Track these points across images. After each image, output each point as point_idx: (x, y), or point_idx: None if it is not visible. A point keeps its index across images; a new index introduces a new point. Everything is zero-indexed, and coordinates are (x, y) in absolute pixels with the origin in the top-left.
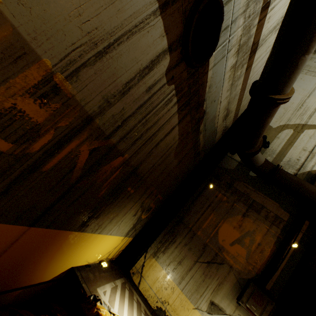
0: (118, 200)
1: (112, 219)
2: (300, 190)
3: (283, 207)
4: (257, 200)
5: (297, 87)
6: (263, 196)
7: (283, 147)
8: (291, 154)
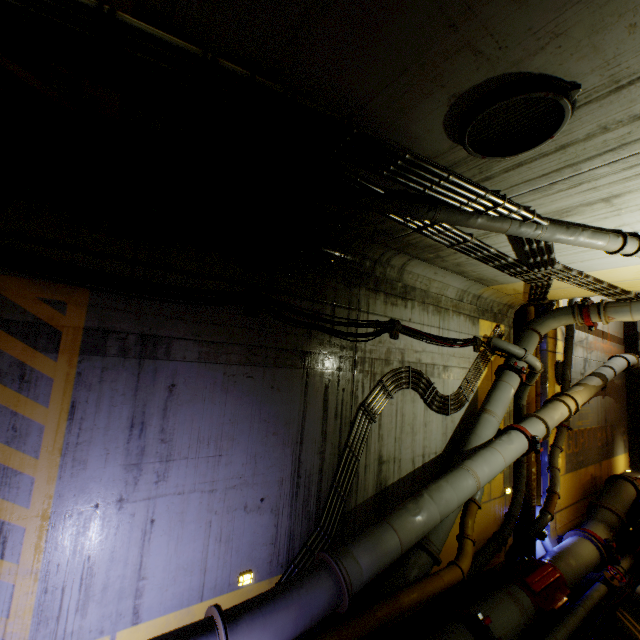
0: (613, 439)
1: (616, 447)
2: None
3: None
4: None
5: None
6: None
7: None
8: None
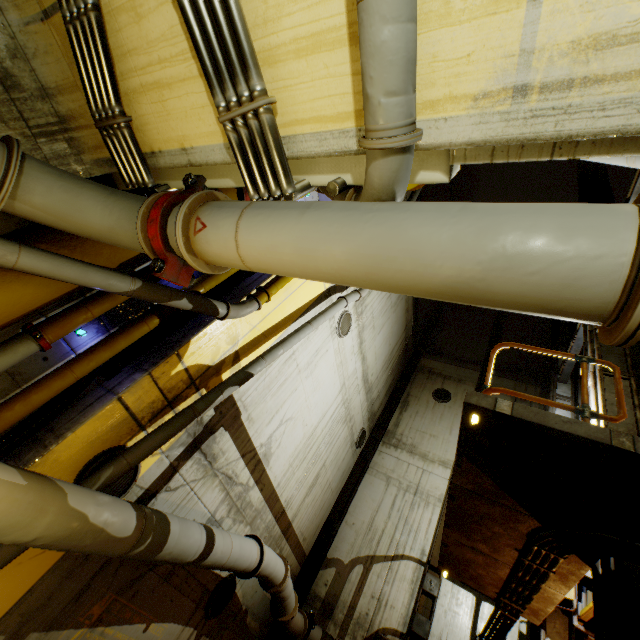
0: None
1: None
2: None
3: None
4: None
5: (368, 496)
6: None
7: (354, 595)
8: (361, 605)
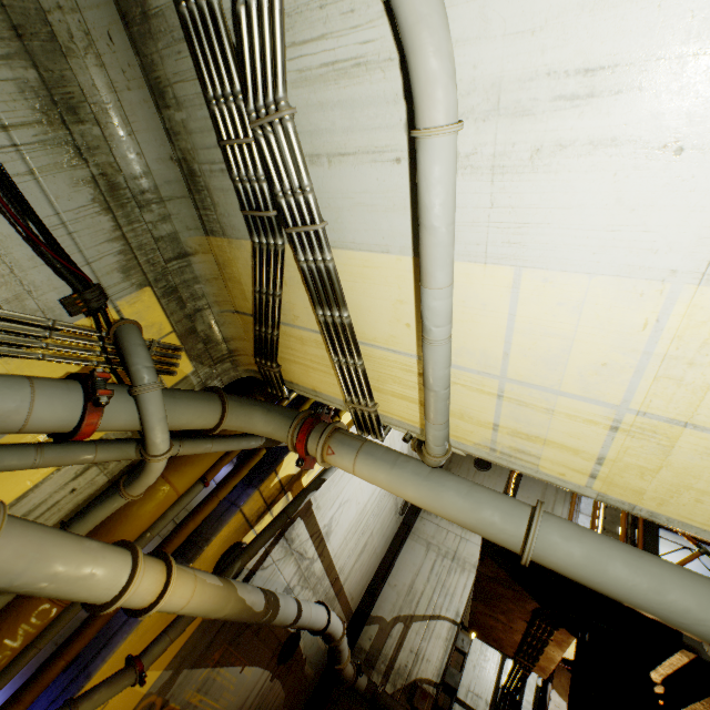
0: None
1: None
2: None
3: None
4: None
5: (409, 560)
6: None
7: (395, 649)
8: (401, 658)
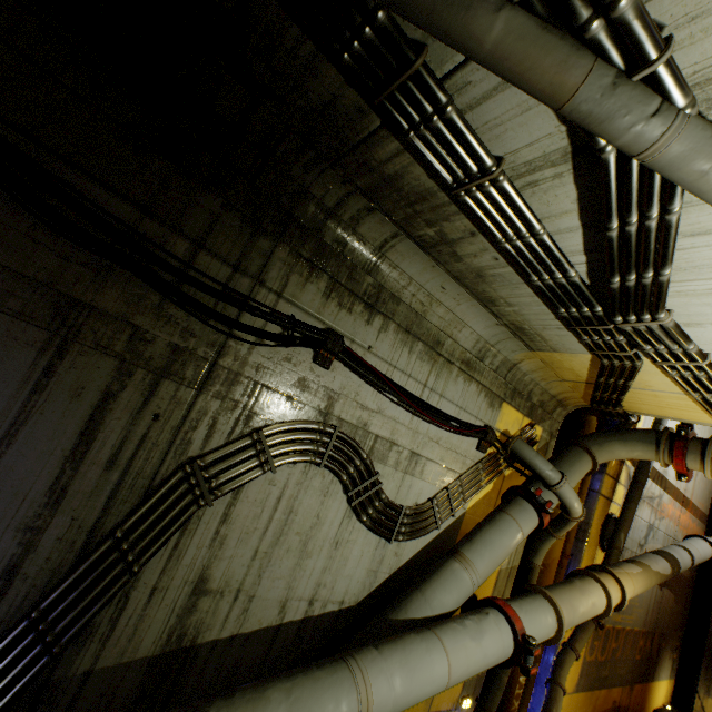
0: (659, 654)
1: (660, 668)
2: None
3: None
4: None
5: None
6: None
7: None
8: None
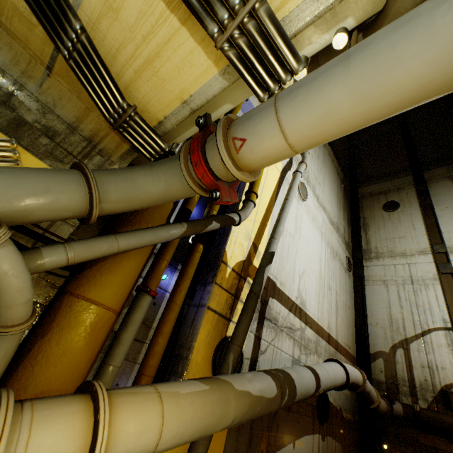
0: None
1: None
2: (443, 426)
3: (450, 440)
4: (428, 443)
5: (376, 300)
6: (429, 435)
7: (407, 371)
8: (417, 375)
